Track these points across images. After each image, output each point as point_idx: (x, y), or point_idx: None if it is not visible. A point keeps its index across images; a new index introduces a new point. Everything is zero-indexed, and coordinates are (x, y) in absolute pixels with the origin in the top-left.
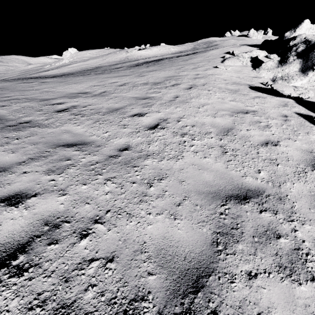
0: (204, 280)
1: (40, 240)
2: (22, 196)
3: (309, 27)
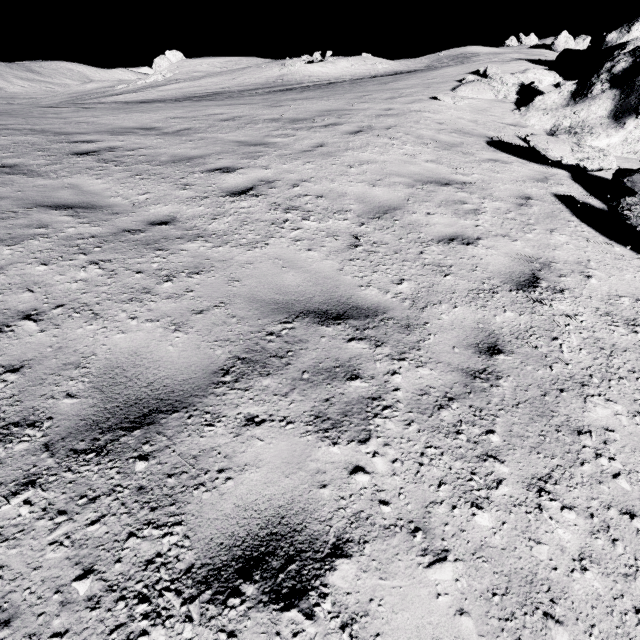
0: (159, 416)
1: None
2: None
3: None
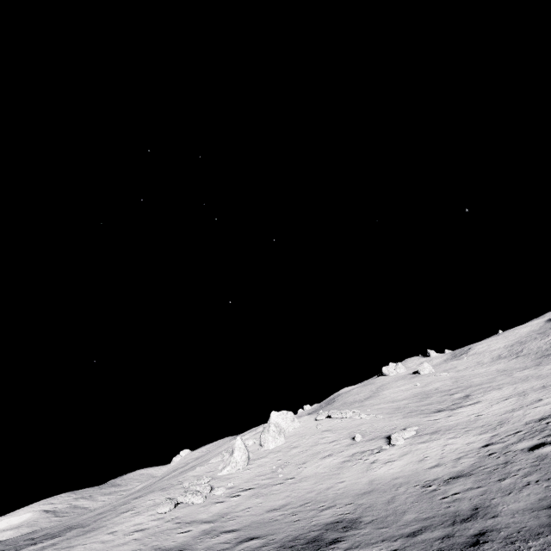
0: None
1: None
2: None
3: (279, 414)
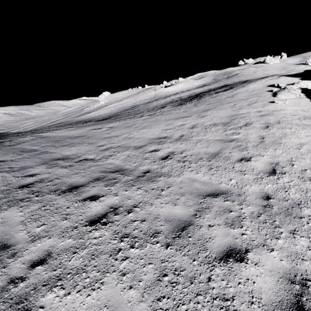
0: None
1: (306, 299)
2: (237, 251)
3: None
